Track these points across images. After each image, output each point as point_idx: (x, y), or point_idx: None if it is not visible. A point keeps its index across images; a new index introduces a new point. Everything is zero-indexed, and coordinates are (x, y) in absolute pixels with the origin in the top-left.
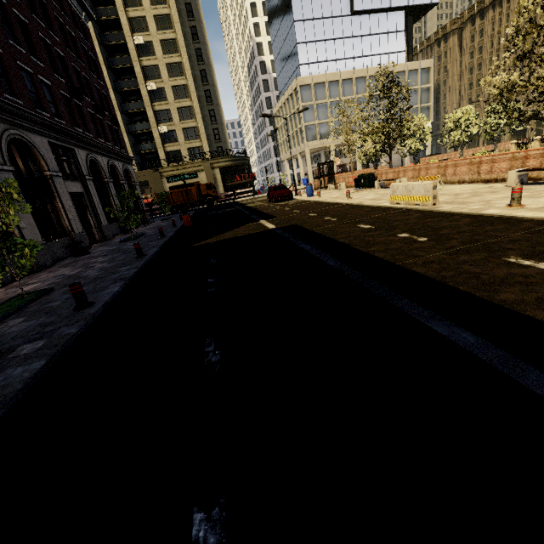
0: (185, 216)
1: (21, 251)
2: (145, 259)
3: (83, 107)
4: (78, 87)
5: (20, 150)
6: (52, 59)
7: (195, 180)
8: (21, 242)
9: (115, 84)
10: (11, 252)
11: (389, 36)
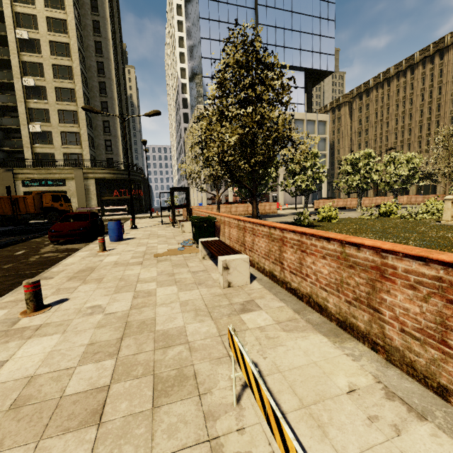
0: None
1: None
2: None
3: None
4: None
5: None
6: None
7: (62, 188)
8: None
9: None
10: None
11: (291, 89)
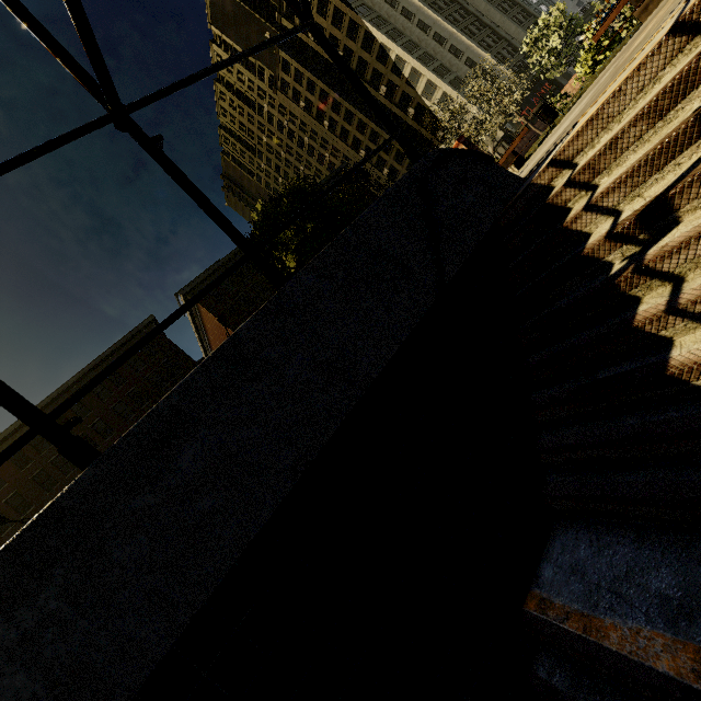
0: None
1: None
2: None
3: None
4: None
5: None
6: None
7: None
8: None
9: None
10: None
11: None
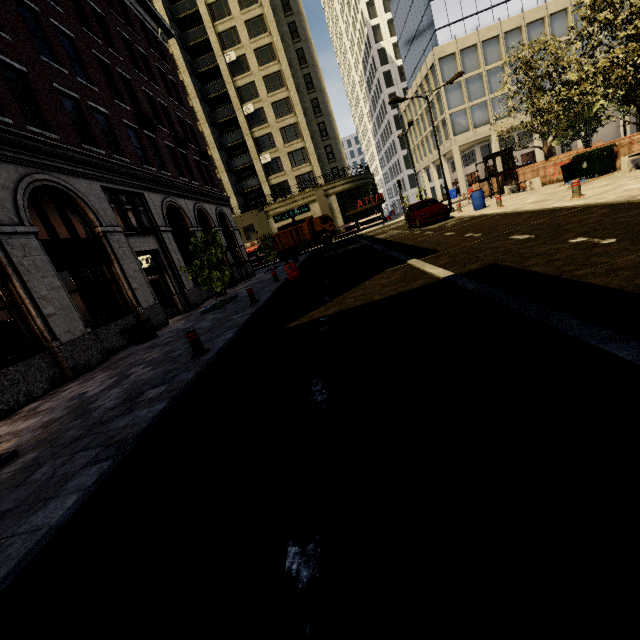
0: (288, 265)
1: None
2: (199, 365)
3: (158, 140)
4: (151, 115)
5: (58, 203)
6: (113, 84)
7: (307, 215)
8: (47, 337)
9: (210, 117)
10: (32, 355)
11: None
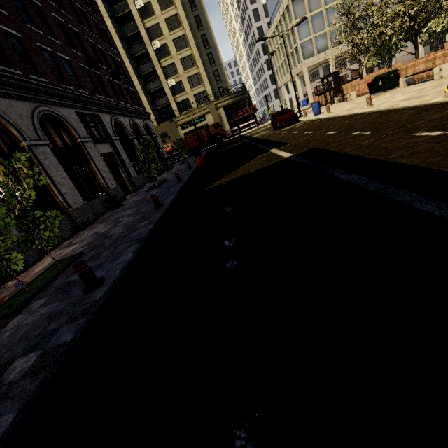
0: (198, 157)
1: (45, 223)
2: (162, 210)
3: (102, 75)
4: (94, 58)
5: (53, 124)
6: (68, 37)
7: (204, 123)
8: (65, 206)
9: (128, 52)
10: None
11: None
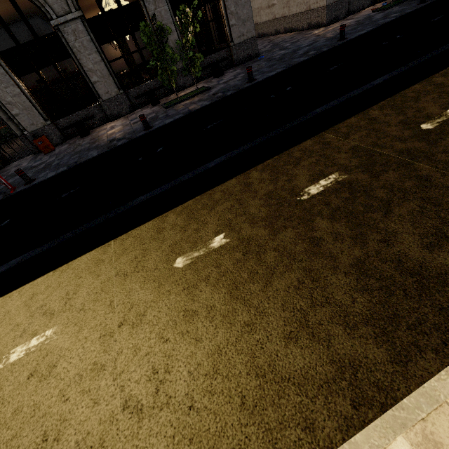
0: None
1: None
2: None
3: None
4: None
5: None
6: None
7: None
8: None
9: None
10: None
11: None
